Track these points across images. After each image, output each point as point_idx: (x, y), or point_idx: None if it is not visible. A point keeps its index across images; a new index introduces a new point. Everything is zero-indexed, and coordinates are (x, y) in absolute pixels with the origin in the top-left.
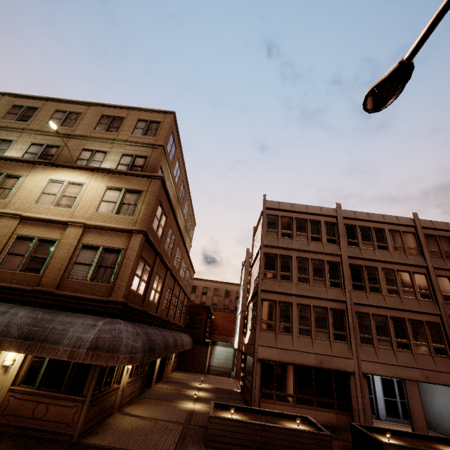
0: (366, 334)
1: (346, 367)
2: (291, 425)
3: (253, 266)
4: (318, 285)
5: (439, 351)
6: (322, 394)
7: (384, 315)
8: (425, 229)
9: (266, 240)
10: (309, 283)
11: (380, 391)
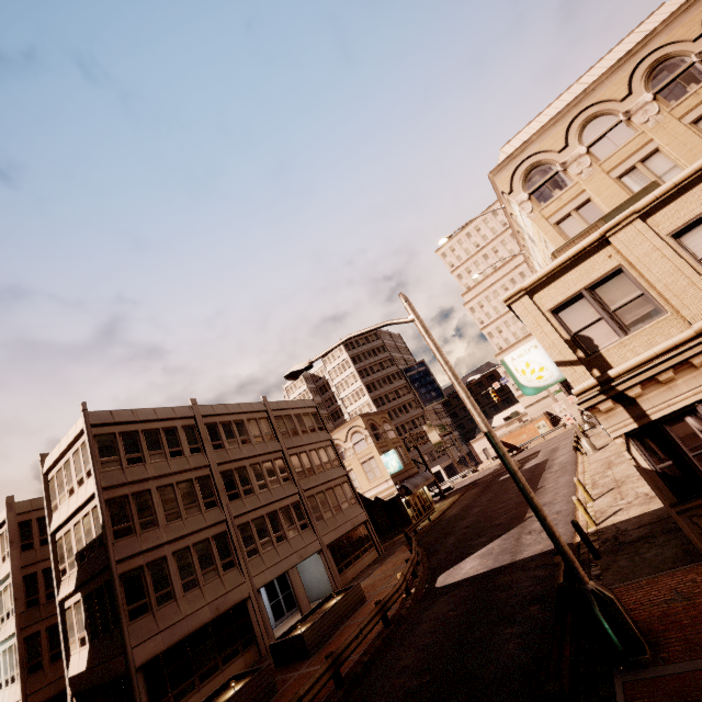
0: (251, 545)
1: (243, 595)
2: (227, 696)
3: (62, 528)
4: (193, 514)
5: (304, 527)
6: (225, 646)
7: (261, 515)
8: (274, 411)
9: (104, 479)
10: (181, 517)
11: (267, 599)
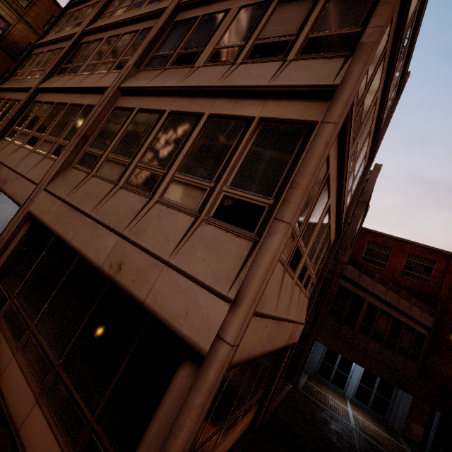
0: (19, 127)
1: None
2: None
3: None
4: (36, 76)
5: (58, 151)
6: None
7: (53, 102)
8: None
9: (40, 41)
10: (31, 76)
11: None
